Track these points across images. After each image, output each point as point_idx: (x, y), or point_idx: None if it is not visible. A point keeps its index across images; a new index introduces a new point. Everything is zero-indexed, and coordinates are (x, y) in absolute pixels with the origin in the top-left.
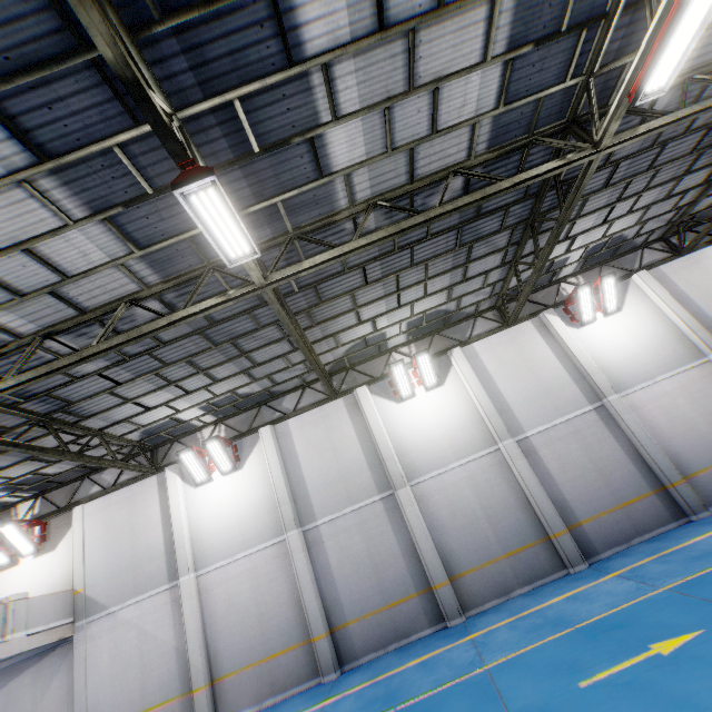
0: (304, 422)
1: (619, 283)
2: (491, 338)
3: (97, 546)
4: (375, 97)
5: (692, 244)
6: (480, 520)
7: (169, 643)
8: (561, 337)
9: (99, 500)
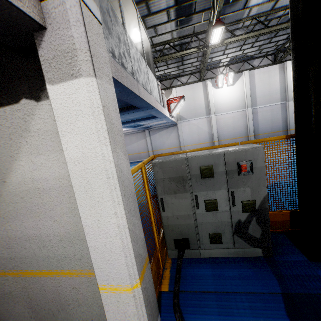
0: (260, 72)
1: None
2: None
3: None
4: None
5: None
6: None
7: (206, 131)
8: None
9: (181, 87)
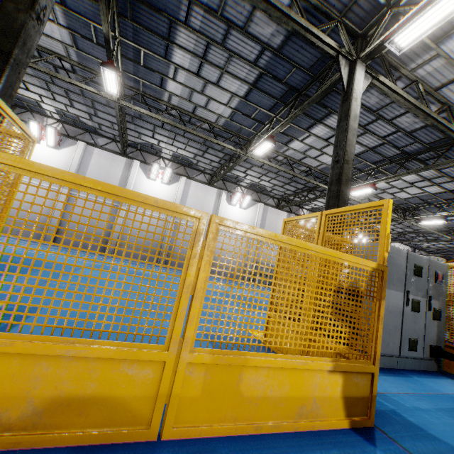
0: (102, 154)
1: (254, 201)
2: (200, 184)
3: None
4: (189, 85)
5: (281, 207)
6: (142, 234)
7: None
8: (220, 202)
9: None
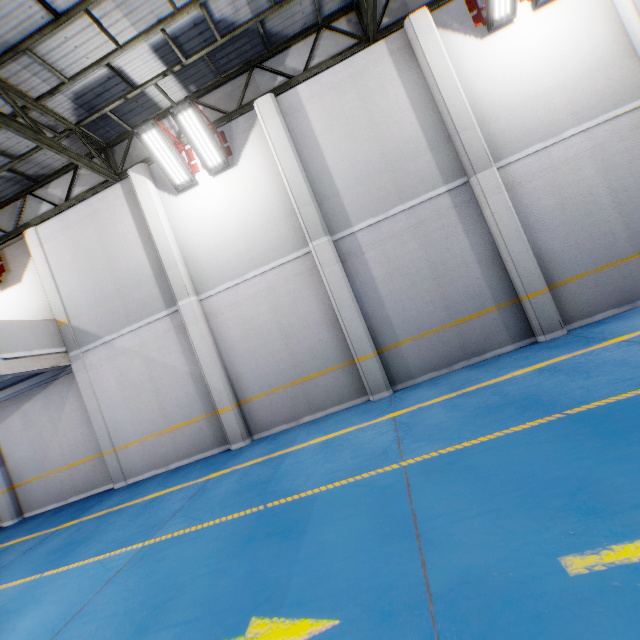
0: (322, 87)
1: None
2: None
3: (68, 274)
4: None
5: None
6: (603, 209)
7: (181, 369)
8: None
9: (54, 220)
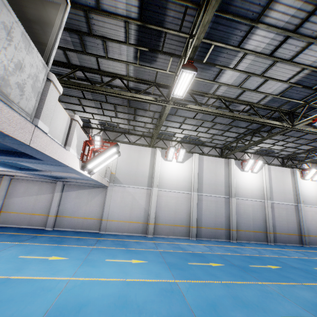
0: (209, 159)
1: None
2: (276, 167)
3: (123, 161)
4: None
5: None
6: (250, 218)
7: (142, 206)
8: (297, 179)
9: (127, 145)
